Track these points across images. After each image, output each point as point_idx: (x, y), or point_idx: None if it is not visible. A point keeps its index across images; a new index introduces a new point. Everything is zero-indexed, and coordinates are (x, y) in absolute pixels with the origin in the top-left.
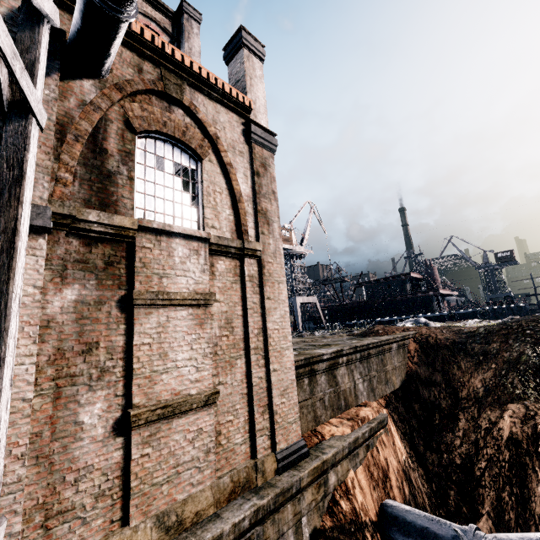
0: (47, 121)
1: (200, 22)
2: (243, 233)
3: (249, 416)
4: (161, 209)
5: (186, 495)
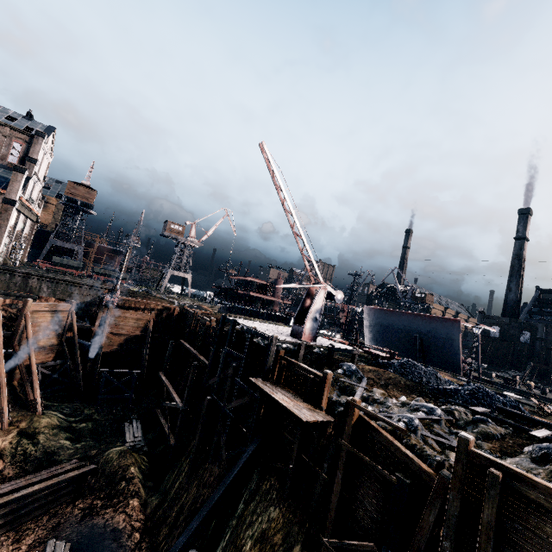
0: None
1: (44, 137)
2: None
3: None
4: None
5: None
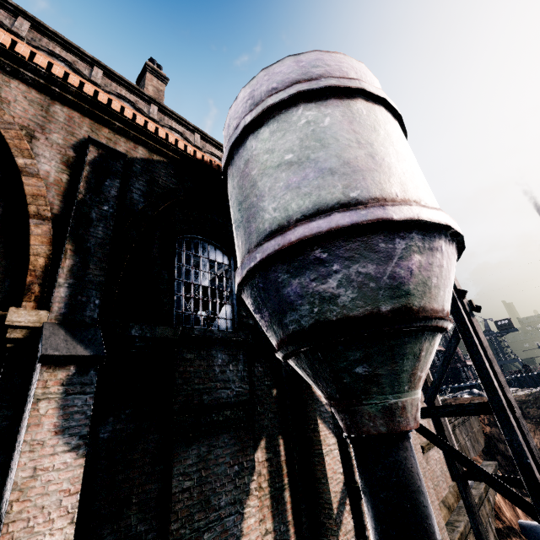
0: None
1: None
2: None
3: (443, 455)
4: None
5: (444, 494)
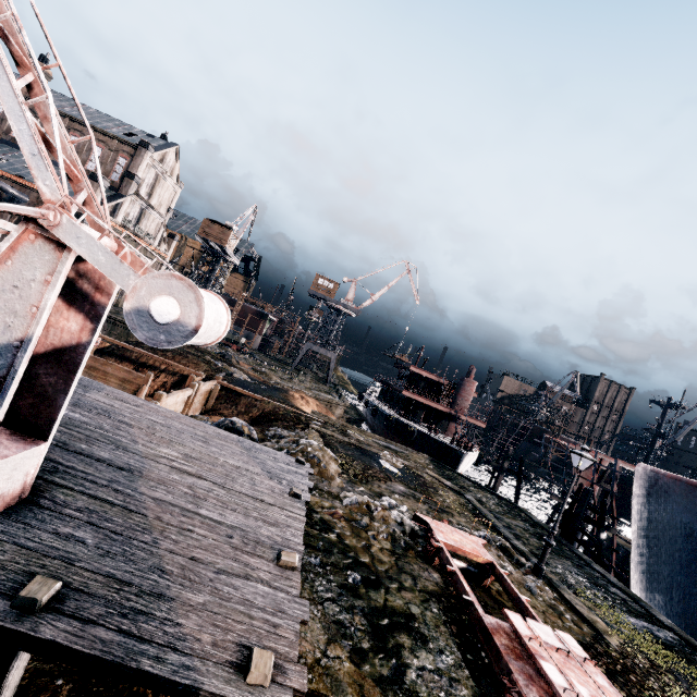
0: (8, 215)
1: (148, 148)
2: None
3: None
4: None
5: None
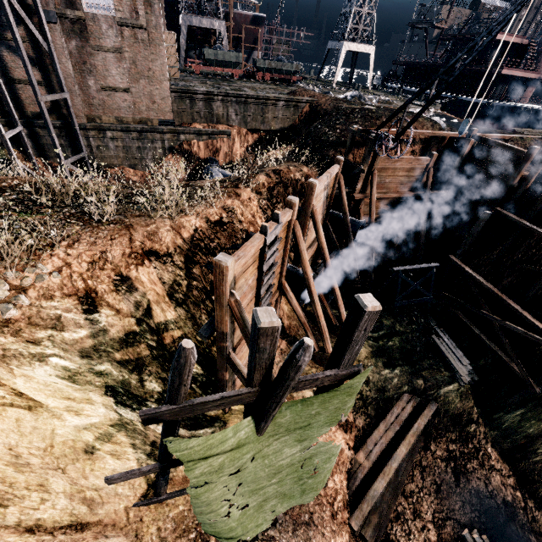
0: None
1: None
2: (135, 14)
3: (148, 103)
4: (95, 2)
5: (124, 116)
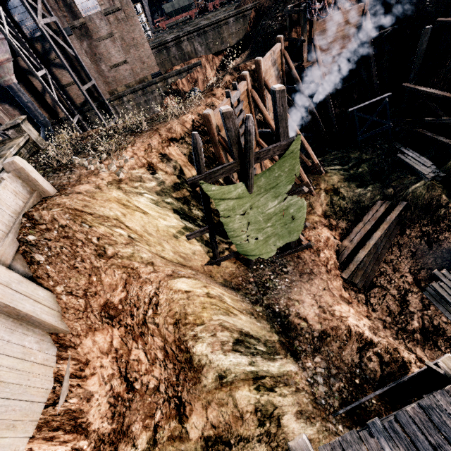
0: (53, 2)
1: None
2: (112, 1)
3: (140, 65)
4: (86, 7)
5: (129, 82)
